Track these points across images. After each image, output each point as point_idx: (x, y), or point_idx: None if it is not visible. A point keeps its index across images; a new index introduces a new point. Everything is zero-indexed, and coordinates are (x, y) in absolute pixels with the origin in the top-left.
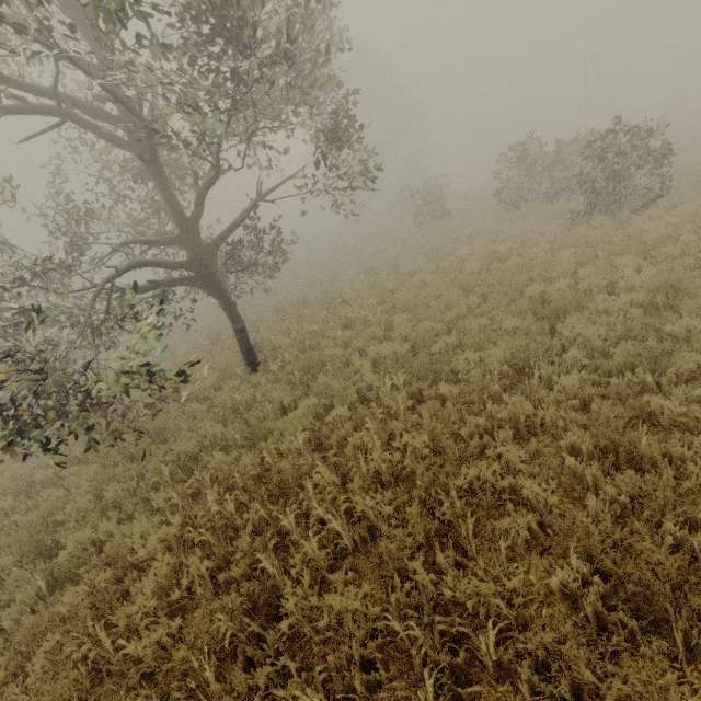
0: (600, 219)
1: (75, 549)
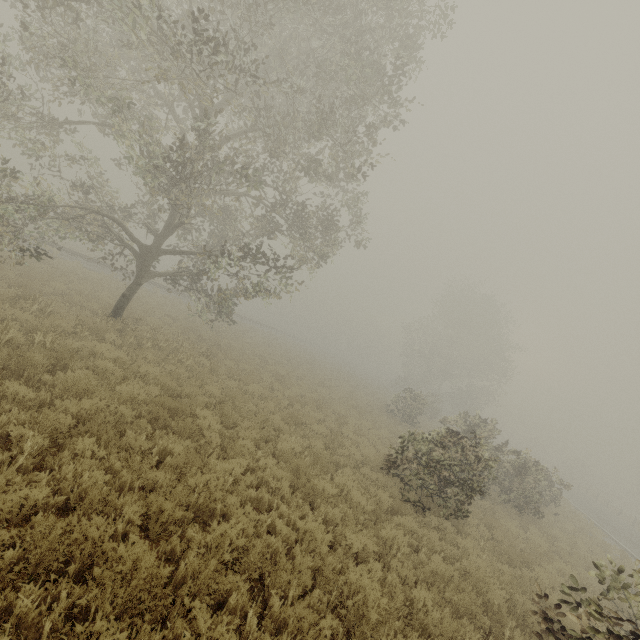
0: (382, 477)
1: None
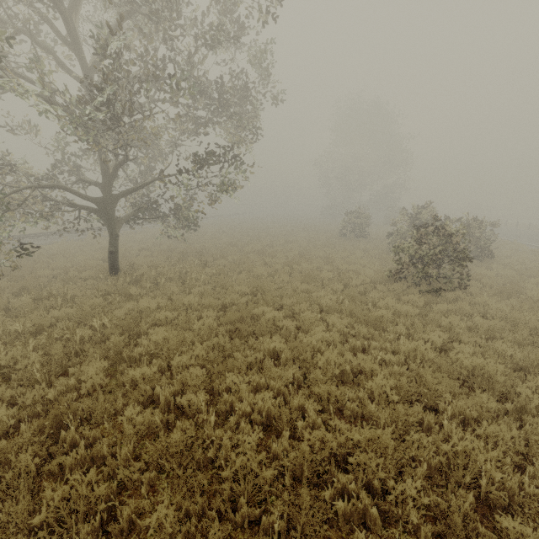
0: (397, 286)
1: None
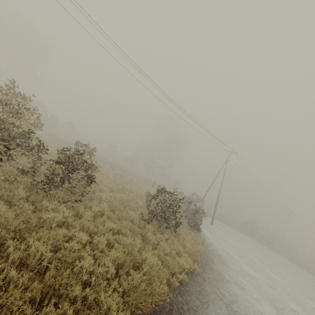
0: None
1: None
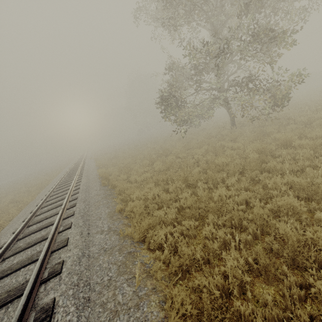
0: None
1: (293, 127)
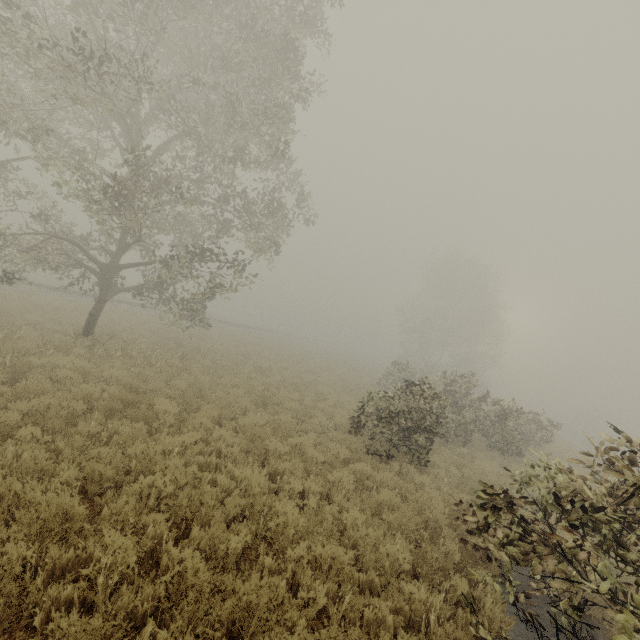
0: (348, 437)
1: None
